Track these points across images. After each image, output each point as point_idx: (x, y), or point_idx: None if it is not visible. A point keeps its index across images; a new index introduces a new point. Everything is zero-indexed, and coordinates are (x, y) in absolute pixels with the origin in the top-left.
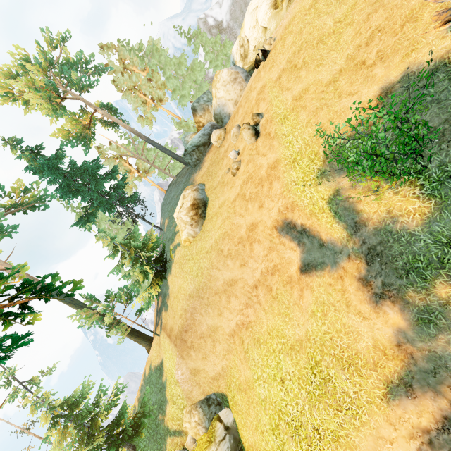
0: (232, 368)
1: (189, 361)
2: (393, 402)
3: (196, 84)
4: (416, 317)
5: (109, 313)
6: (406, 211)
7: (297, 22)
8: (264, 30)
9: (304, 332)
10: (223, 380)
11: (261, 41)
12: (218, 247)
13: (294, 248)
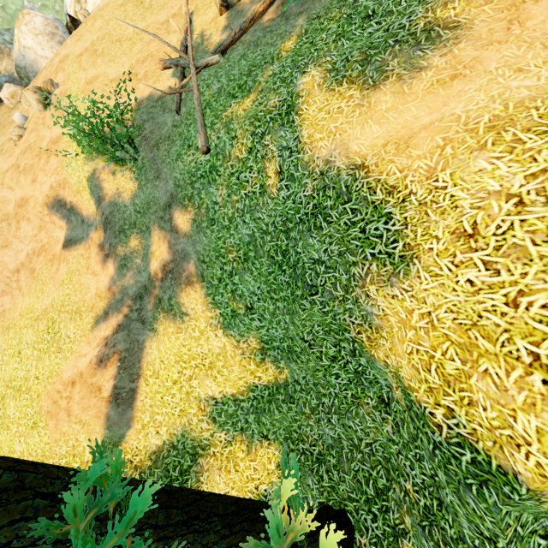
0: None
1: None
2: (95, 328)
3: (4, 11)
4: (120, 264)
5: None
6: (126, 189)
7: (109, 11)
8: None
9: (51, 301)
10: None
11: None
12: None
13: (64, 227)
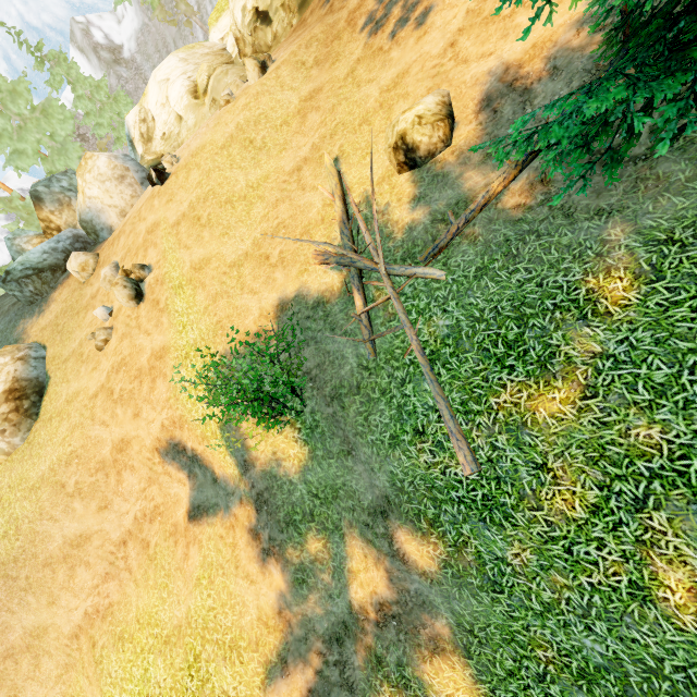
0: None
1: None
2: (270, 687)
3: (53, 140)
4: (294, 577)
5: None
6: (288, 454)
7: (207, 158)
8: (179, 119)
9: (185, 613)
10: None
11: (174, 132)
12: (55, 479)
13: (184, 480)
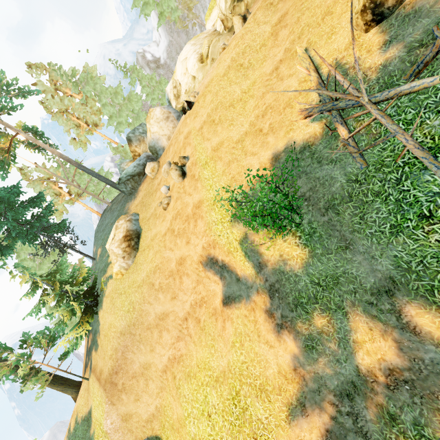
0: (166, 407)
1: (120, 406)
2: (293, 422)
3: (133, 113)
4: (304, 344)
5: (24, 363)
6: (291, 255)
7: (215, 85)
8: (193, 78)
9: (227, 363)
10: (157, 421)
11: (191, 87)
12: (149, 281)
13: (218, 281)
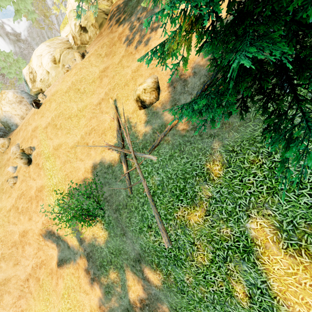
0: None
1: None
2: None
3: None
4: (105, 290)
5: None
6: (99, 235)
7: (59, 96)
8: (47, 72)
9: (57, 311)
10: None
11: (46, 78)
12: None
13: (55, 247)
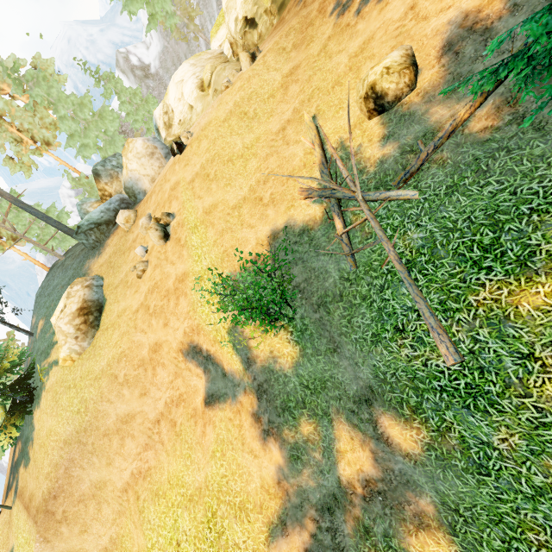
0: (124, 537)
1: (58, 543)
2: (272, 544)
3: (106, 135)
4: (290, 454)
5: None
6: (282, 353)
7: (213, 130)
8: (190, 108)
9: (204, 478)
10: None
11: (187, 118)
12: (111, 372)
13: (201, 375)
